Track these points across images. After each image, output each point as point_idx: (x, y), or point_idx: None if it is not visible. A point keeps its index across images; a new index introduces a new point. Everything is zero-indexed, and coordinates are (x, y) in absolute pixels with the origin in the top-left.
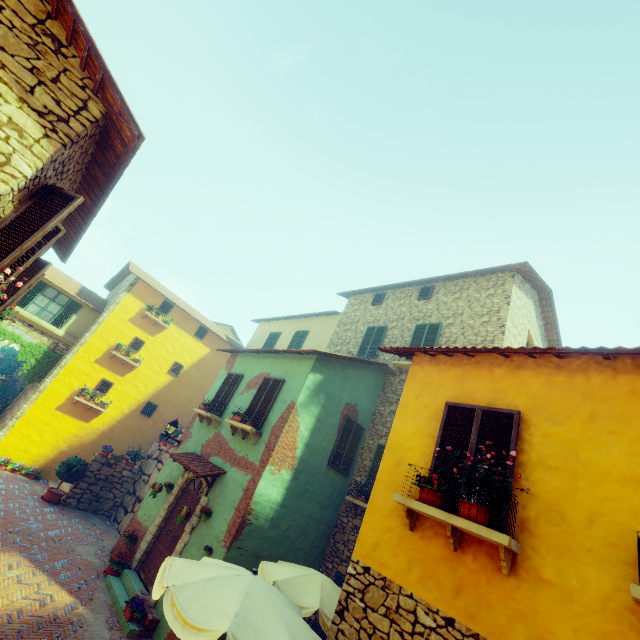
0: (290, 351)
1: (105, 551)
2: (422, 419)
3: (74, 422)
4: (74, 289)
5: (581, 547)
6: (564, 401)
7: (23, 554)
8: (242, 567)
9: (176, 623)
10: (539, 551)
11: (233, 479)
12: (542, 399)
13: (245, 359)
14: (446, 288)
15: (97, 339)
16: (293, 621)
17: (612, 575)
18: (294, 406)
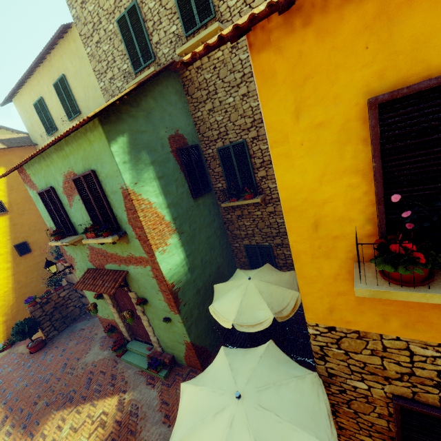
0: (62, 137)
1: (104, 340)
2: (325, 150)
3: None
4: None
5: None
6: None
7: (59, 409)
8: (222, 392)
9: None
10: None
11: (138, 274)
12: None
13: (34, 169)
14: None
15: None
16: (292, 394)
17: None
18: (129, 192)
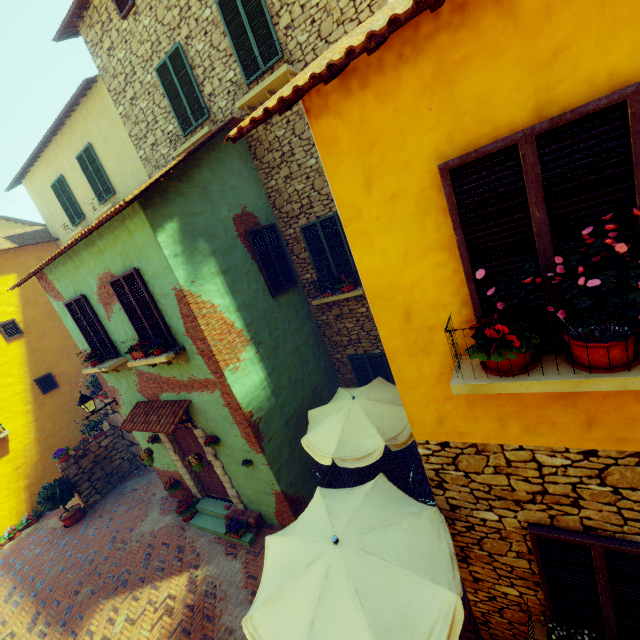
0: (94, 229)
1: (166, 501)
2: (404, 225)
3: None
4: None
5: None
6: None
7: (109, 596)
8: (316, 539)
9: None
10: None
11: (204, 403)
12: None
13: (59, 273)
14: None
15: None
16: (405, 534)
17: None
18: (184, 294)
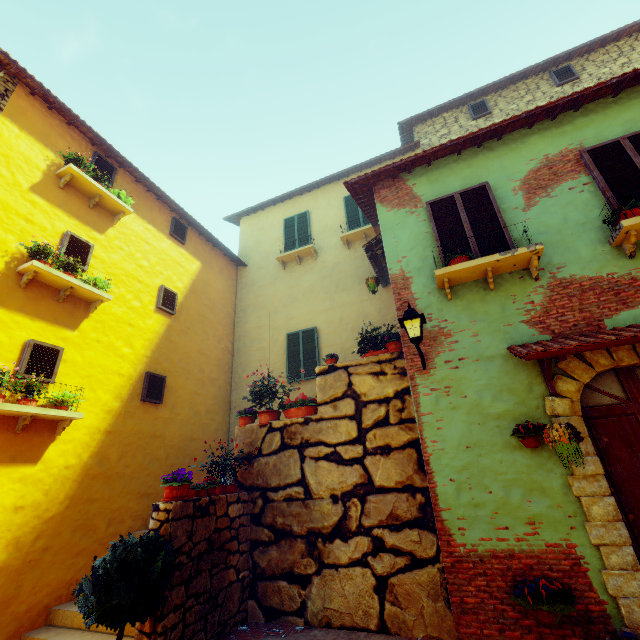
0: None
1: None
2: None
3: None
4: None
5: None
6: None
7: None
8: None
9: None
10: None
11: None
12: None
13: (444, 171)
14: (594, 61)
15: None
16: None
17: None
18: None
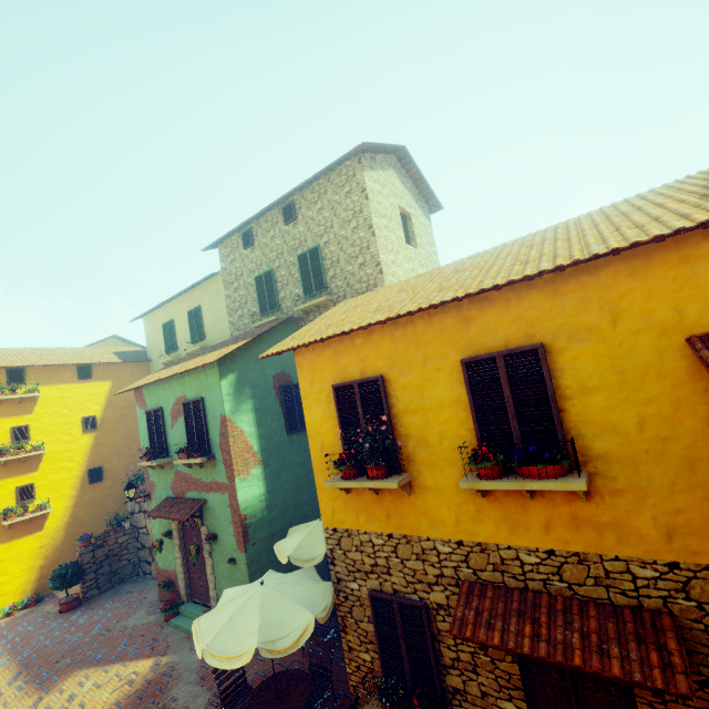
0: (188, 371)
1: (154, 604)
2: (323, 405)
3: (27, 540)
4: None
5: (440, 459)
6: (406, 354)
7: (84, 667)
8: (253, 584)
9: (223, 663)
10: (421, 472)
11: (216, 503)
12: (393, 357)
13: (152, 390)
14: (306, 199)
15: None
16: (305, 590)
17: (458, 469)
18: (226, 419)
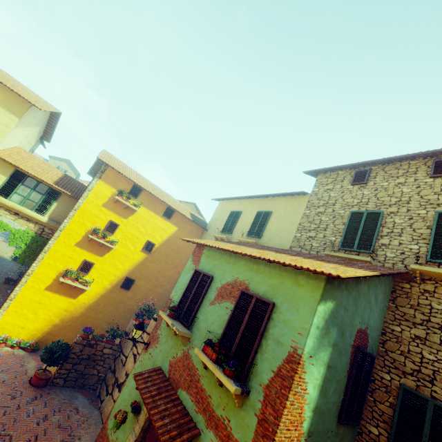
0: (283, 264)
1: None
2: None
3: (63, 299)
4: (53, 178)
5: None
6: None
7: None
8: None
9: None
10: None
11: None
12: None
13: (213, 254)
14: None
15: (75, 224)
16: None
17: None
18: (300, 361)
